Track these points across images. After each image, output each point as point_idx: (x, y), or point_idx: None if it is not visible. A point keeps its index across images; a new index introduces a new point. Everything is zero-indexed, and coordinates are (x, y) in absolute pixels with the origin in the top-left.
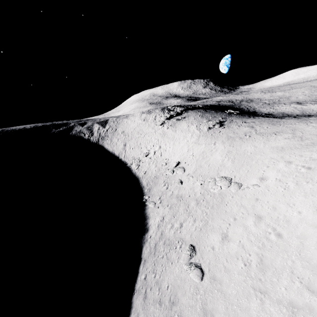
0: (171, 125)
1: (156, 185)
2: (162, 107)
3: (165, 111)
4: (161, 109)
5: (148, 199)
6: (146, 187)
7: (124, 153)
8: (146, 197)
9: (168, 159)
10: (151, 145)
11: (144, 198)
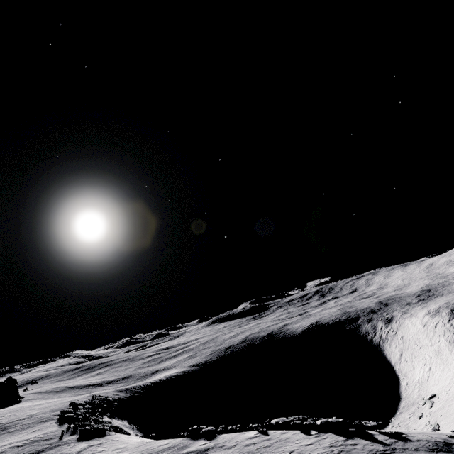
0: (449, 341)
1: (406, 411)
2: (453, 306)
3: (451, 316)
4: (449, 310)
5: (393, 421)
6: (400, 410)
7: (398, 365)
8: (392, 419)
9: (430, 387)
10: (423, 363)
11: (391, 419)
